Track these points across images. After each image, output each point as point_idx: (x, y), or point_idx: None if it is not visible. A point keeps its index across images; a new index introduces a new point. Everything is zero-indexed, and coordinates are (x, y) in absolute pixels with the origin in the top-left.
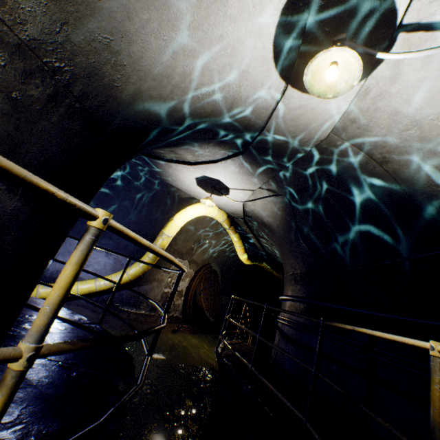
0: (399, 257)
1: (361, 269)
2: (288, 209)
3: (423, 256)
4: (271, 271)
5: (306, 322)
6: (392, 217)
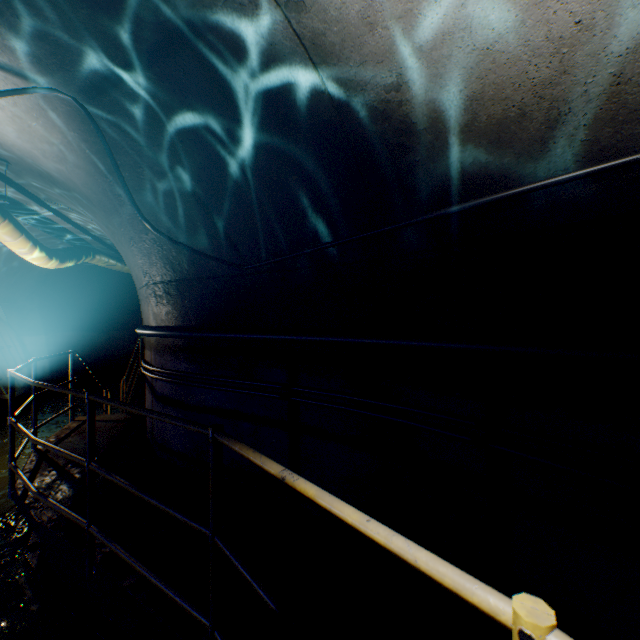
0: (322, 239)
1: (267, 266)
2: (94, 137)
3: (360, 237)
4: (121, 269)
5: (191, 369)
6: (310, 161)
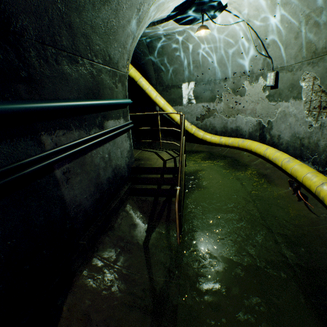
0: None
1: None
2: None
3: None
4: None
5: None
6: None
